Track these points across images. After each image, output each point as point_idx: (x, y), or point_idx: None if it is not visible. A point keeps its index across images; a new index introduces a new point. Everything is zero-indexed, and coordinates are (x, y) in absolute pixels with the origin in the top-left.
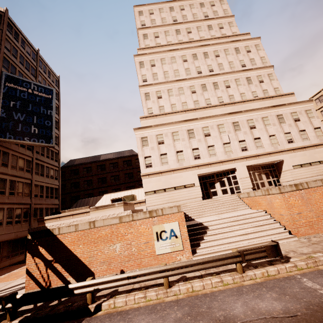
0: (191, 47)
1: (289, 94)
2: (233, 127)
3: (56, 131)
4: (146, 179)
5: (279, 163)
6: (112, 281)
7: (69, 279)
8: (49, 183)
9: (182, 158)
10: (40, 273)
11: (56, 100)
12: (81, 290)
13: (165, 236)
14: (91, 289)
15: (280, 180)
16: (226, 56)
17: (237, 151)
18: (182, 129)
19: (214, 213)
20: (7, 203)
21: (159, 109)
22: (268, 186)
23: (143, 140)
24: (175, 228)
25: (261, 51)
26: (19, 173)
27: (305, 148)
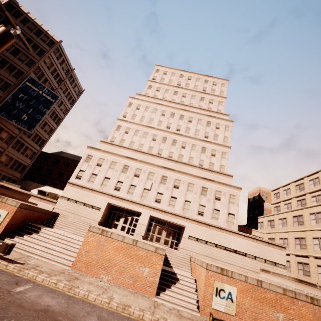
0: (173, 107)
1: (228, 175)
2: (161, 179)
3: (54, 125)
4: (69, 187)
5: (184, 229)
6: None
7: None
8: (21, 159)
9: (106, 184)
10: None
11: (70, 104)
12: None
13: None
14: None
15: (179, 245)
16: (197, 124)
17: (151, 199)
18: (121, 163)
19: (72, 232)
20: None
21: (120, 140)
22: (163, 244)
23: (88, 157)
24: (3, 215)
25: (228, 132)
26: None
27: (210, 225)
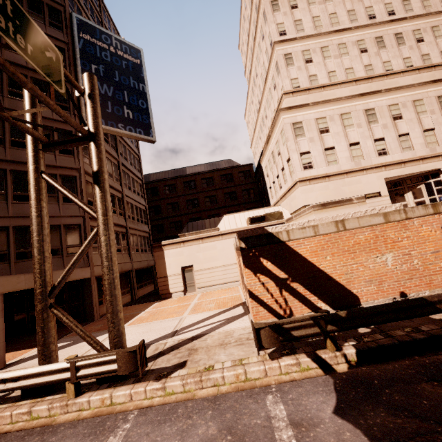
0: None
1: None
2: (439, 104)
3: None
4: (306, 187)
5: None
6: None
7: (320, 306)
8: (137, 202)
9: (358, 155)
10: (272, 296)
11: None
12: None
13: None
14: None
15: None
16: None
17: None
18: (356, 109)
19: None
20: None
21: (309, 80)
22: None
23: (296, 127)
24: None
25: None
26: (110, 181)
27: None
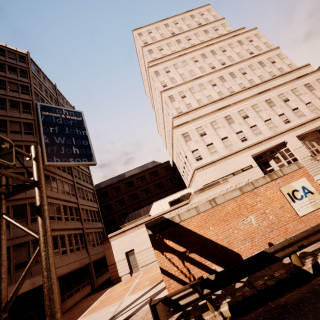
0: (197, 49)
1: (305, 66)
2: (268, 104)
3: None
4: (201, 172)
5: None
6: (313, 233)
7: (214, 268)
8: (91, 207)
9: (229, 144)
10: (178, 269)
11: None
12: (283, 252)
13: (299, 196)
14: (294, 248)
15: None
16: (232, 49)
17: (280, 124)
18: (219, 118)
19: None
20: (66, 228)
21: (186, 107)
22: None
23: (184, 136)
24: (306, 184)
25: (262, 38)
26: (68, 197)
27: None
